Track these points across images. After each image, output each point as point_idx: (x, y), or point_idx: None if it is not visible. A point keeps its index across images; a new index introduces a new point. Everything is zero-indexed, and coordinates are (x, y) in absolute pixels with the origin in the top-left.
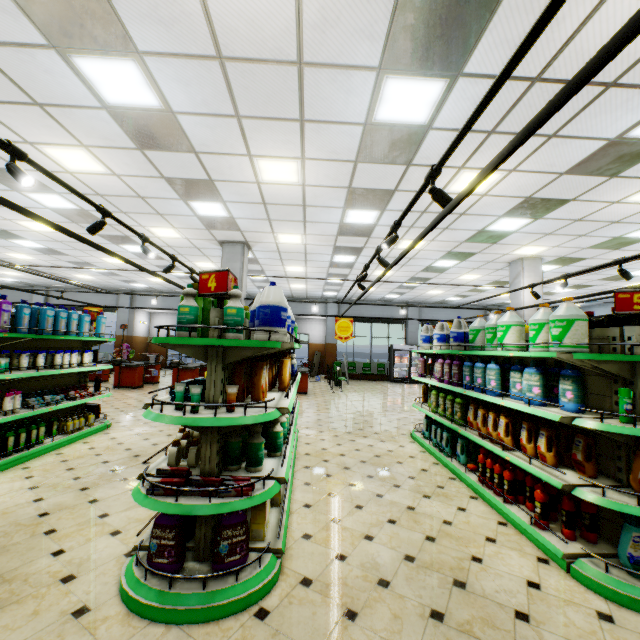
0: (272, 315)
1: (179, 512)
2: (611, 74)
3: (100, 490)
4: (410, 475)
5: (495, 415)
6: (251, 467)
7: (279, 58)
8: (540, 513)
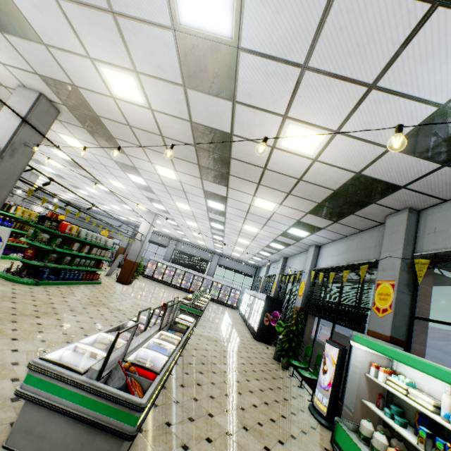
0: None
1: None
2: None
3: None
4: None
5: None
6: None
7: None
8: None
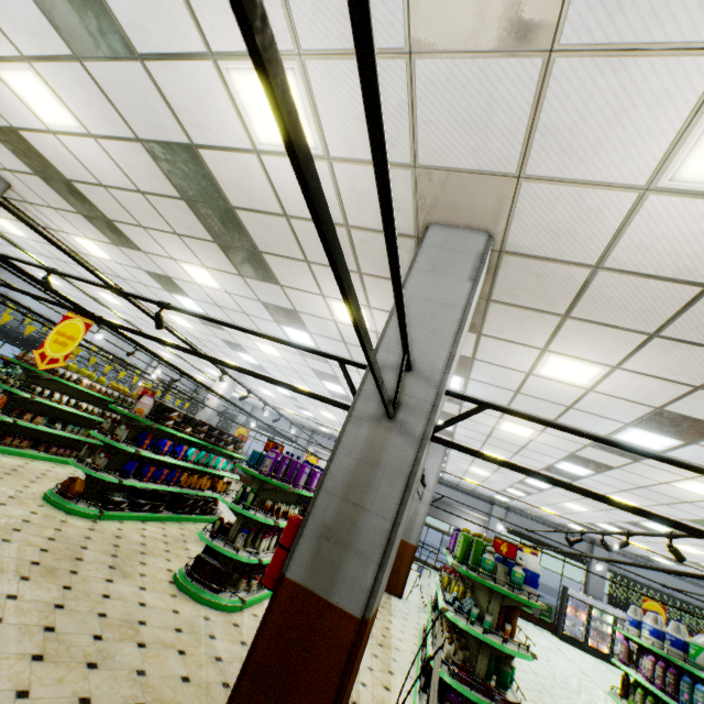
0: (531, 578)
1: (474, 699)
2: None
3: None
4: None
5: None
6: (501, 688)
7: (556, 402)
8: None
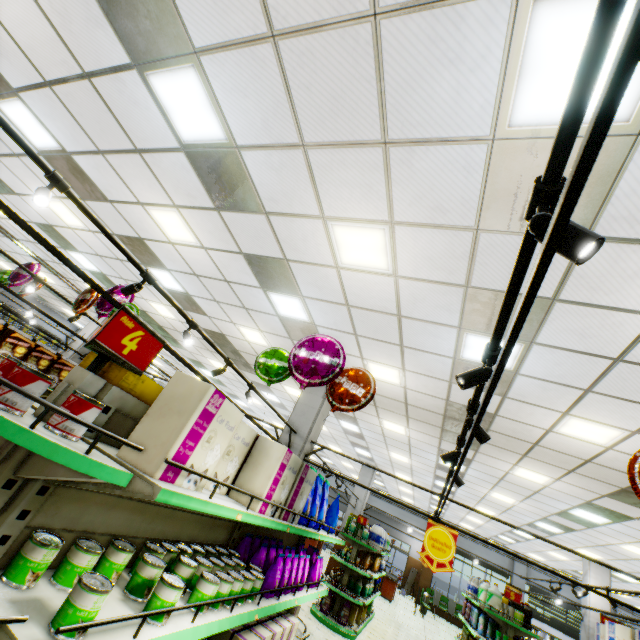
0: (376, 537)
1: (336, 591)
2: (532, 489)
3: None
4: None
5: None
6: (355, 593)
7: (402, 442)
8: None
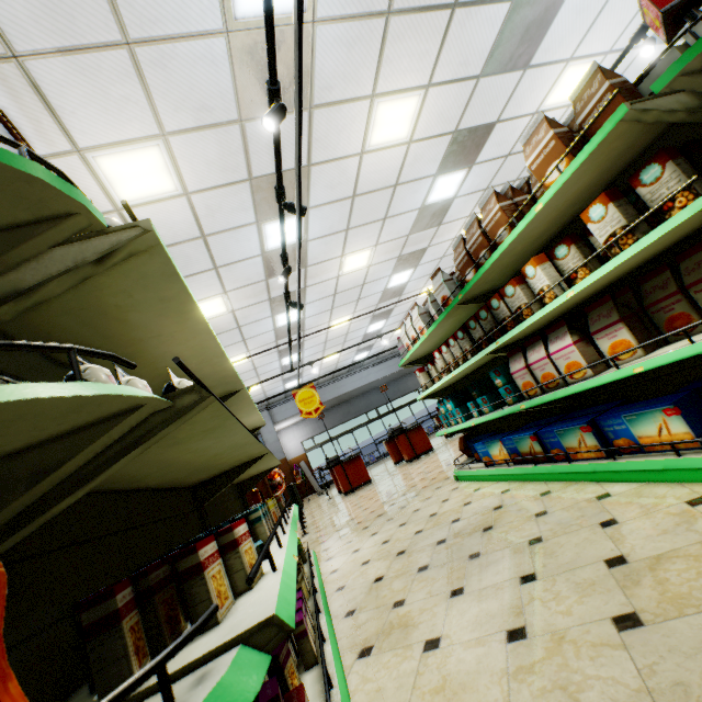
0: None
1: None
2: None
3: None
4: None
5: None
6: None
7: None
8: None
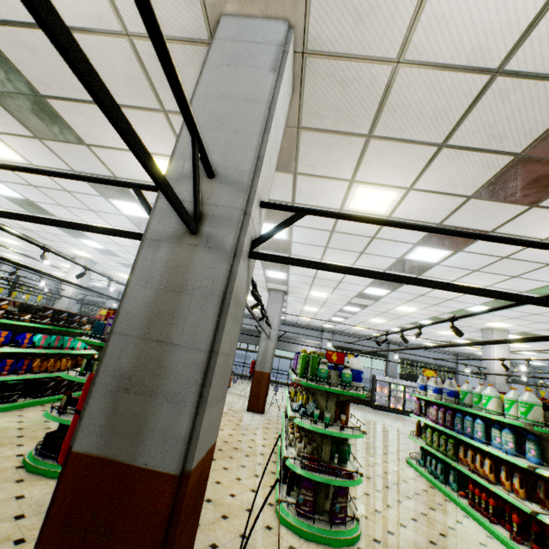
0: (357, 375)
1: (323, 481)
2: None
3: (223, 462)
4: (416, 492)
5: (481, 456)
6: (342, 463)
7: (363, 235)
8: (516, 531)
